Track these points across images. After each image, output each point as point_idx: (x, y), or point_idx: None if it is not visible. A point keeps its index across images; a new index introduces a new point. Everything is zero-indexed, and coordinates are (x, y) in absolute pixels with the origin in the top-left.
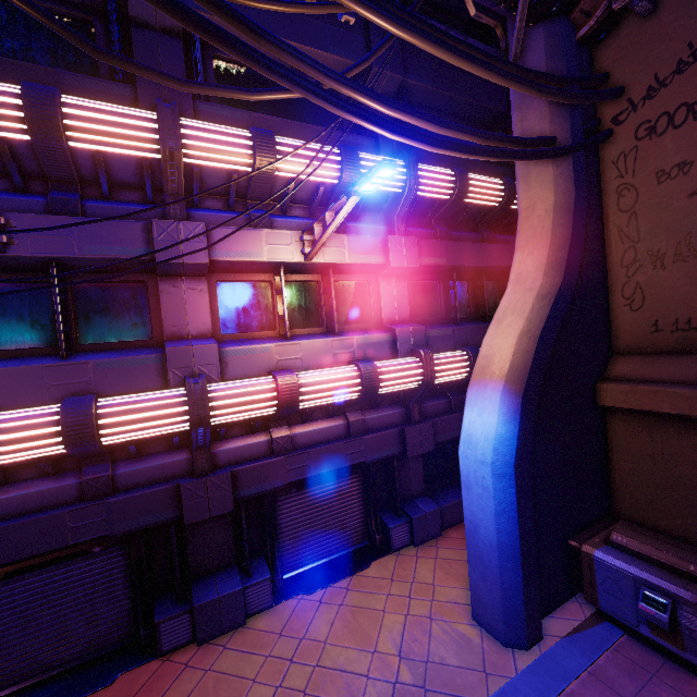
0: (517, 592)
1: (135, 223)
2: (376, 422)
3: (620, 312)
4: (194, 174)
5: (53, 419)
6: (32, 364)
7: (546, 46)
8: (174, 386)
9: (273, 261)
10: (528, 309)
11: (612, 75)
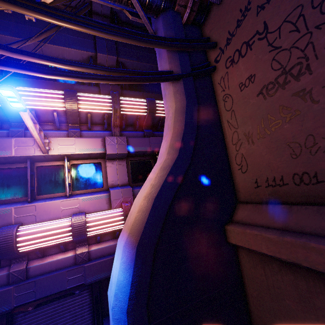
0: None
1: None
2: (99, 252)
3: (237, 173)
4: None
5: None
6: None
7: (163, 25)
8: None
9: (20, 156)
10: (154, 177)
11: (211, 38)
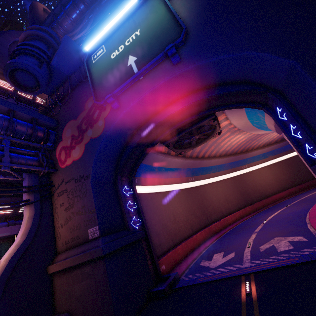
0: None
1: None
2: None
3: (57, 241)
4: None
5: None
6: None
7: (28, 178)
8: None
9: None
10: (11, 250)
11: (53, 182)
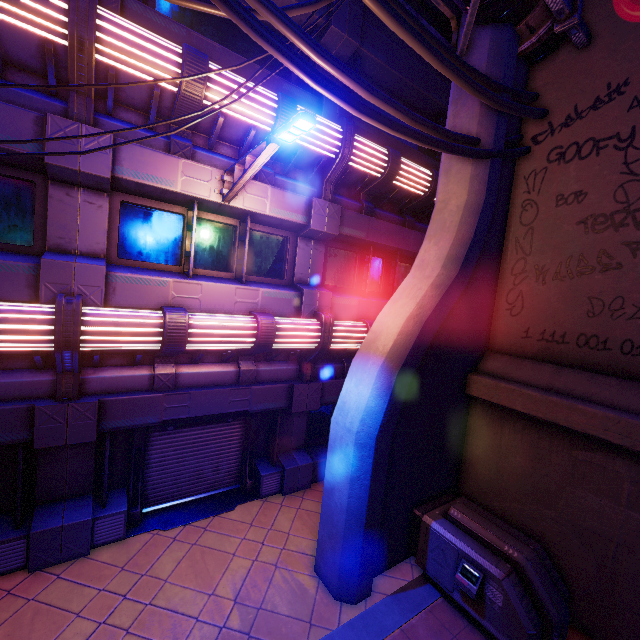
0: (356, 553)
1: (26, 112)
2: (268, 374)
3: (501, 314)
4: (108, 77)
5: None
6: None
7: (490, 49)
8: (45, 301)
9: (187, 194)
10: (421, 295)
11: (541, 96)
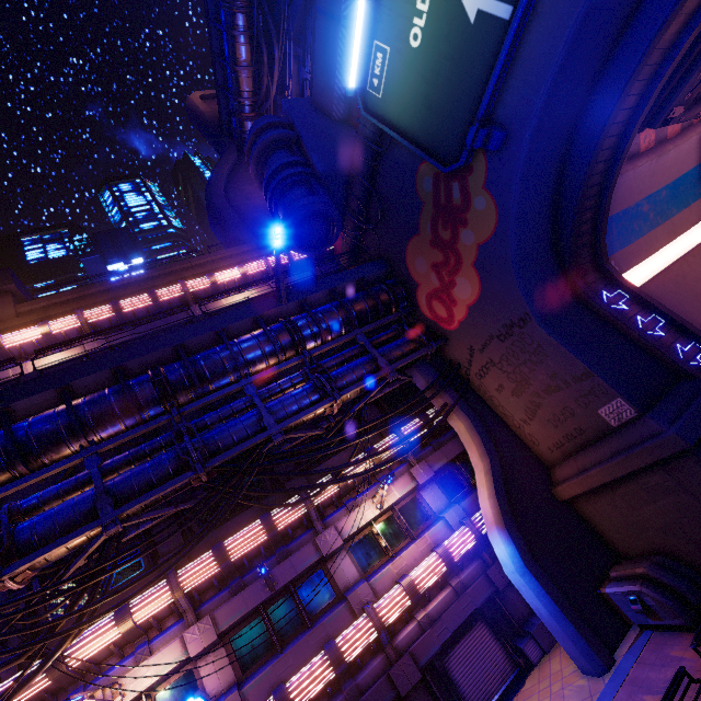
0: (578, 637)
1: (309, 544)
2: (469, 577)
3: (534, 448)
4: (320, 507)
5: (325, 658)
6: (303, 637)
7: (419, 373)
8: (359, 615)
9: (367, 522)
10: (485, 482)
11: (452, 360)
